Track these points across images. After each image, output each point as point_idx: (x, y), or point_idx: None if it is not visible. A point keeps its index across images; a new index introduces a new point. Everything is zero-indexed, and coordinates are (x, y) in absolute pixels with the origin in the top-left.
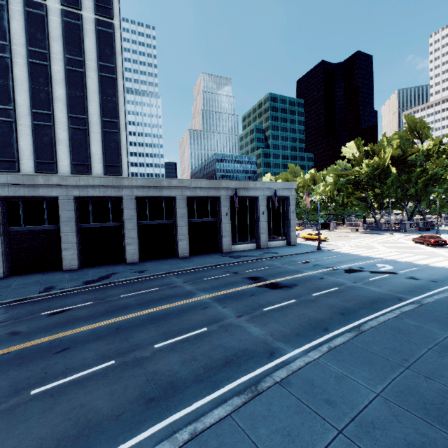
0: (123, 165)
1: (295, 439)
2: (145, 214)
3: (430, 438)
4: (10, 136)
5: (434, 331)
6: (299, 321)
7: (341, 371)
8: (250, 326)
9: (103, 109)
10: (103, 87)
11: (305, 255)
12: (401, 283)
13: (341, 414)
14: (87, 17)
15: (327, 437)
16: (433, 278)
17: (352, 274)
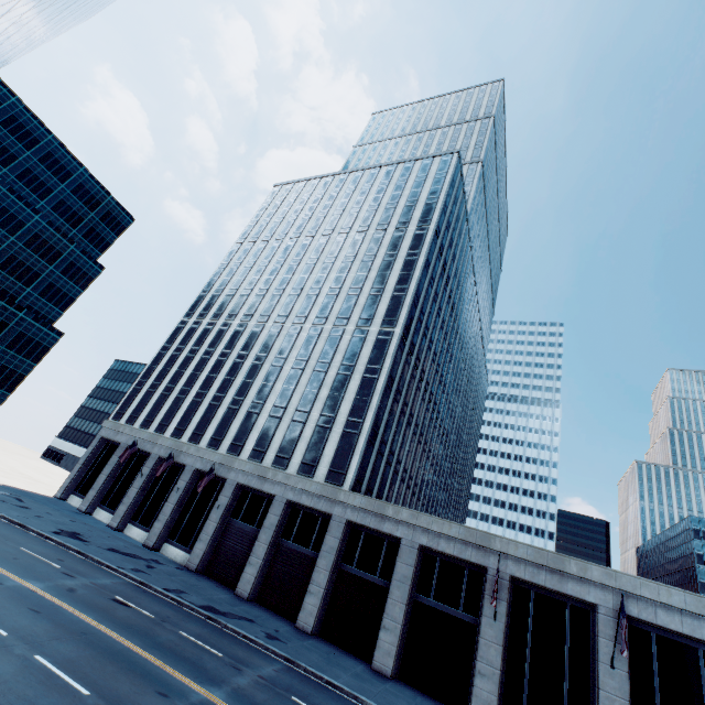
0: (348, 473)
1: None
2: (353, 554)
3: None
4: (272, 429)
5: None
6: None
7: None
8: None
9: (352, 408)
10: (361, 388)
11: None
12: None
13: None
14: (372, 331)
15: None
16: None
17: None
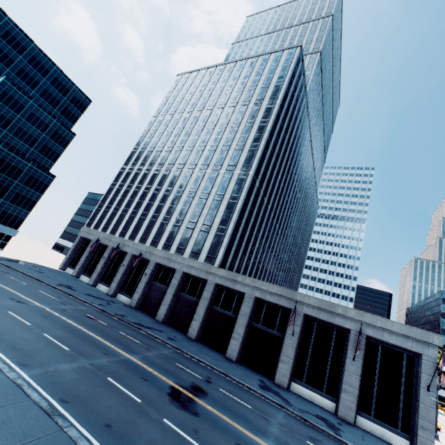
0: (217, 258)
1: None
2: (219, 301)
3: None
4: (175, 232)
5: None
6: (83, 390)
7: None
8: (72, 365)
9: (221, 221)
10: (227, 208)
11: None
12: None
13: None
14: (235, 173)
15: None
16: None
17: None
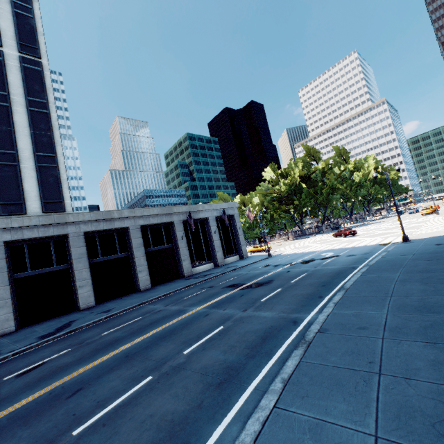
0: (65, 200)
1: (360, 353)
2: (95, 251)
3: (433, 321)
4: None
5: (389, 275)
6: (296, 299)
7: (354, 311)
8: (260, 313)
9: (36, 144)
10: (34, 122)
11: (262, 262)
12: (346, 259)
13: (375, 330)
14: (9, 54)
15: (378, 344)
16: (364, 252)
17: (309, 263)
